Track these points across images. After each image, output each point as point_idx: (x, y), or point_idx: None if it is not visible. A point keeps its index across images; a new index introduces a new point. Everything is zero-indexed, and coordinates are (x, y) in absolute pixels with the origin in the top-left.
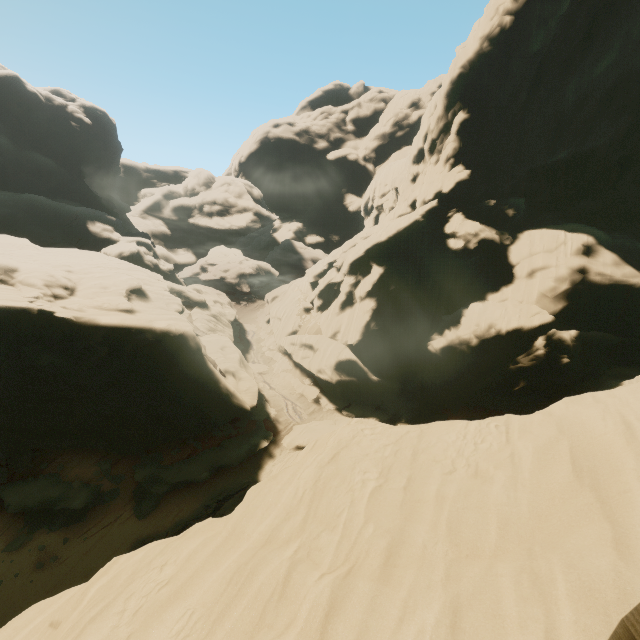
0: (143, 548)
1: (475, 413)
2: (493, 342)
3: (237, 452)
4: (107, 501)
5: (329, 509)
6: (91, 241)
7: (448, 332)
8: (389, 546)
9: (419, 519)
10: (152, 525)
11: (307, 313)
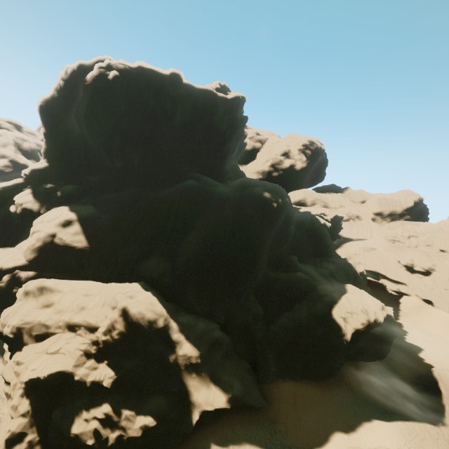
0: None
1: None
2: None
3: None
4: None
5: None
6: None
7: None
8: None
9: None
10: None
11: None
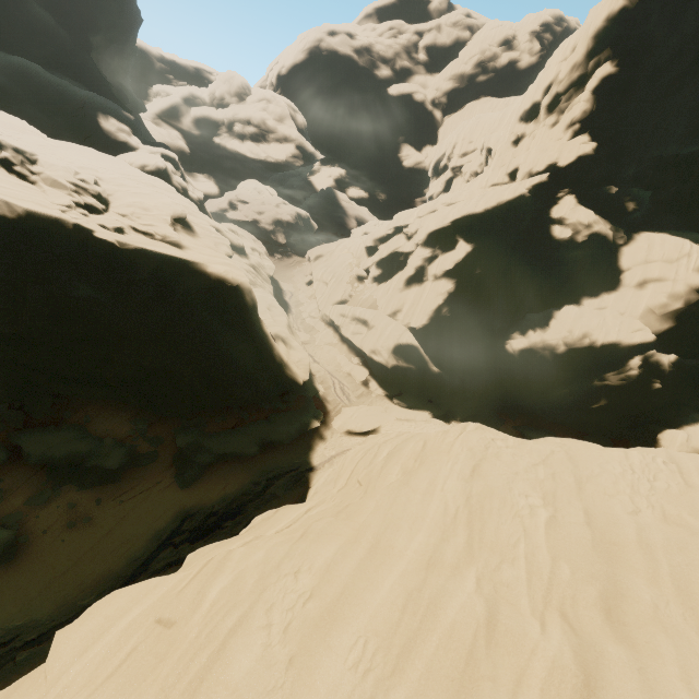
0: (259, 546)
1: (534, 422)
2: (581, 353)
3: (287, 429)
4: (144, 464)
5: (499, 536)
6: (103, 142)
7: (532, 333)
8: (603, 596)
9: (626, 567)
10: (196, 496)
11: (360, 282)
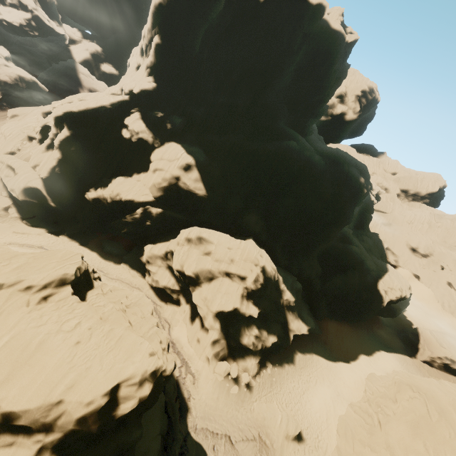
0: None
1: (115, 238)
2: (120, 203)
3: None
4: None
5: None
6: None
7: (99, 190)
8: None
9: None
10: None
11: (29, 141)
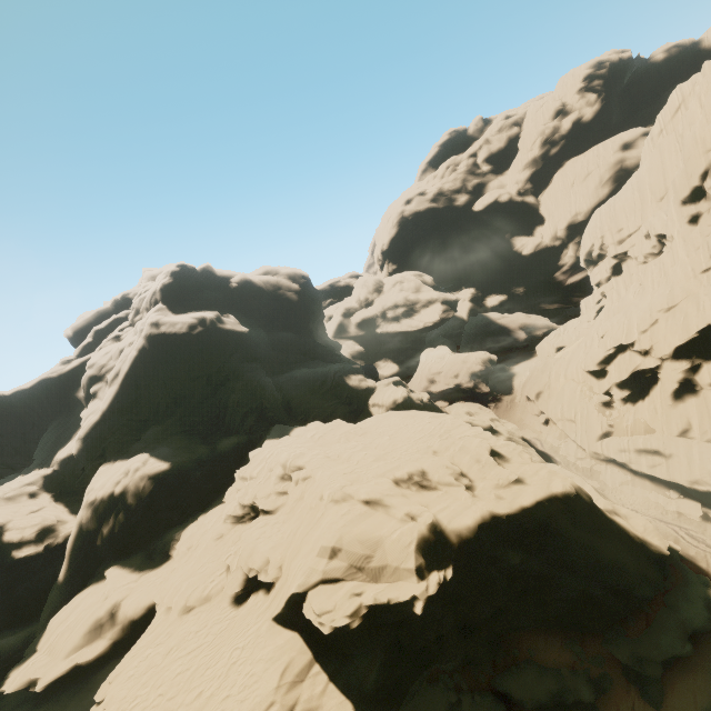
0: None
1: None
2: None
3: (696, 611)
4: (607, 689)
5: None
6: (354, 395)
7: None
8: None
9: None
10: None
11: (609, 408)
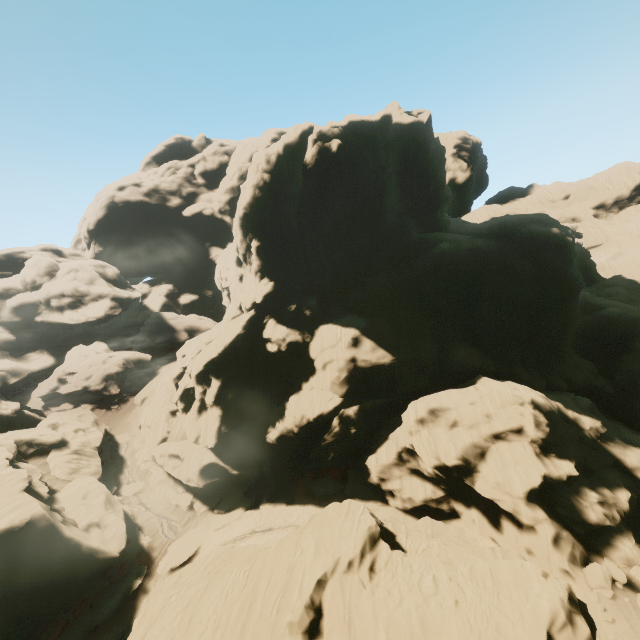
0: None
1: (318, 474)
2: (309, 426)
3: (110, 605)
4: None
5: None
6: None
7: (278, 424)
8: None
9: None
10: None
11: (174, 416)
